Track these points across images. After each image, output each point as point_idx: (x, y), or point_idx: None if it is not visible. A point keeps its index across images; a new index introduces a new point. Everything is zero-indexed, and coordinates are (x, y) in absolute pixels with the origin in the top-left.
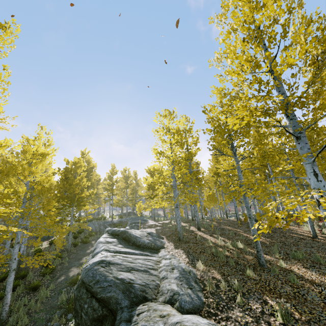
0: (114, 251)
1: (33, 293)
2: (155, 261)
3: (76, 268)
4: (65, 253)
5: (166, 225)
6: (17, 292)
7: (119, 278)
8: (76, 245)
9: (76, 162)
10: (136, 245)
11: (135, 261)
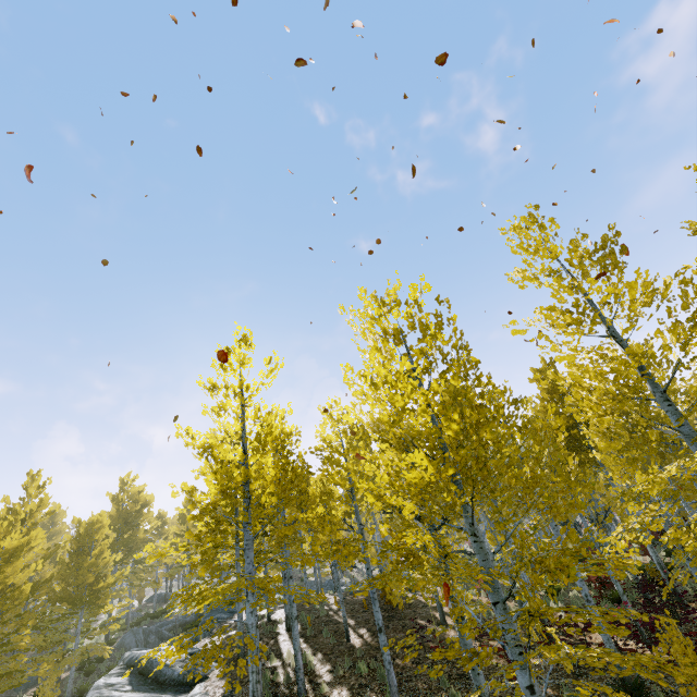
0: None
1: None
2: None
3: None
4: None
5: None
6: None
7: None
8: (85, 692)
9: (93, 521)
10: (158, 682)
11: None
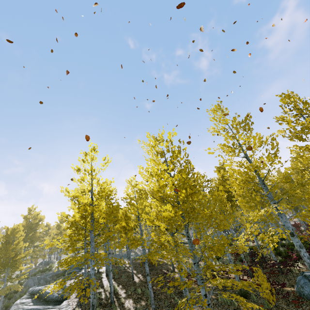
0: None
1: None
2: None
3: None
4: None
5: (89, 274)
6: None
7: None
8: (8, 307)
9: (15, 228)
10: (46, 301)
11: None
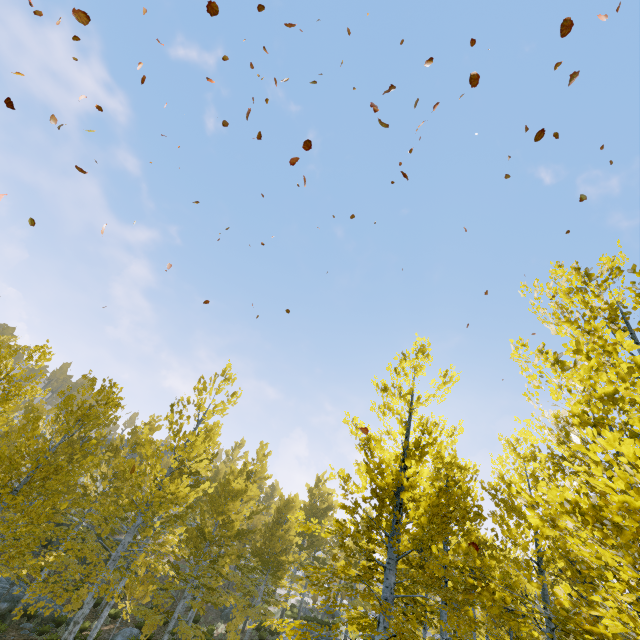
0: None
1: None
2: None
3: None
4: None
5: None
6: None
7: None
8: None
9: (289, 499)
10: None
11: None
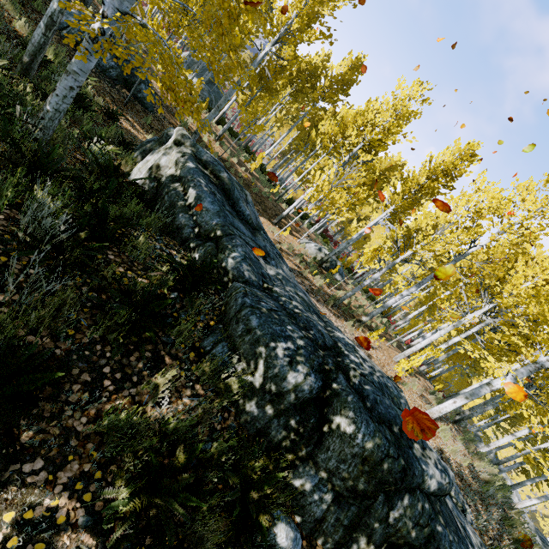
0: None
1: None
2: None
3: None
4: None
5: None
6: None
7: None
8: None
9: None
10: None
11: None
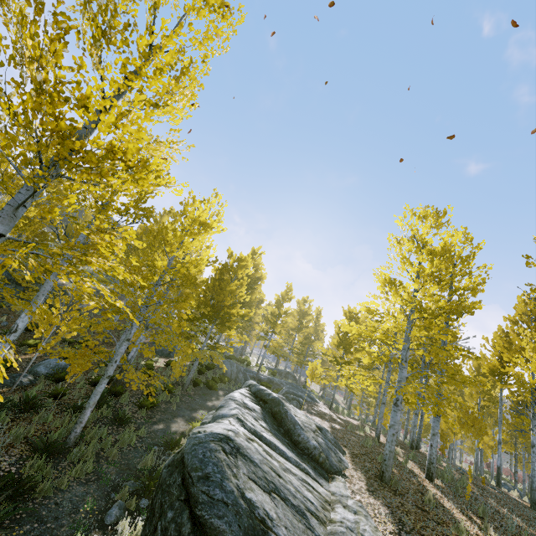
0: (251, 429)
1: (118, 426)
2: (322, 498)
3: (183, 421)
4: (179, 390)
5: (353, 429)
6: (101, 413)
7: (246, 496)
8: (197, 385)
9: (241, 258)
10: (290, 439)
11: (284, 474)
